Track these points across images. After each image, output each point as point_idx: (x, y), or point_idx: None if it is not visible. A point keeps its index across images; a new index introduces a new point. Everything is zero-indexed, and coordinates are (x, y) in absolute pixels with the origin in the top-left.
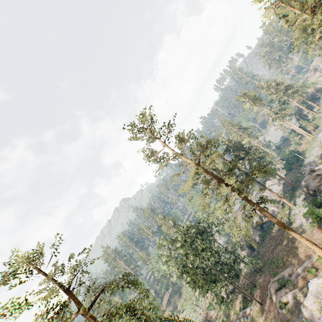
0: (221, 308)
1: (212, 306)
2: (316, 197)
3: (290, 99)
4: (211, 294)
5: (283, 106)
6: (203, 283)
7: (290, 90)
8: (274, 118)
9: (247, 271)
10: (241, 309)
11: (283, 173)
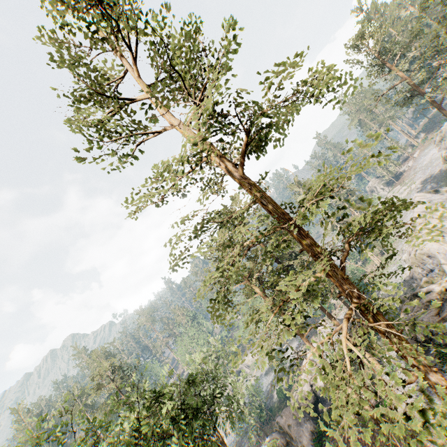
0: None
1: None
2: (430, 349)
3: (351, 208)
4: None
5: (347, 210)
6: None
7: (353, 197)
8: (334, 225)
9: None
10: None
11: (342, 312)
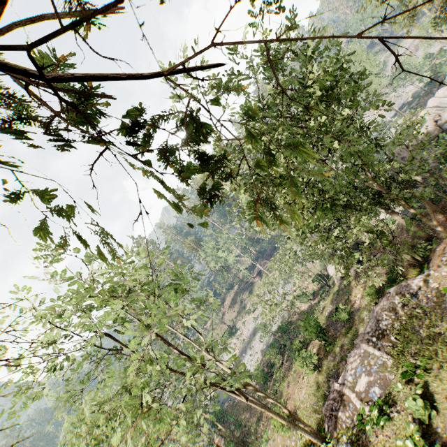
0: (326, 296)
1: (305, 297)
2: None
3: None
4: (328, 246)
5: None
6: (313, 208)
7: None
8: None
9: (396, 226)
10: (386, 286)
11: None
